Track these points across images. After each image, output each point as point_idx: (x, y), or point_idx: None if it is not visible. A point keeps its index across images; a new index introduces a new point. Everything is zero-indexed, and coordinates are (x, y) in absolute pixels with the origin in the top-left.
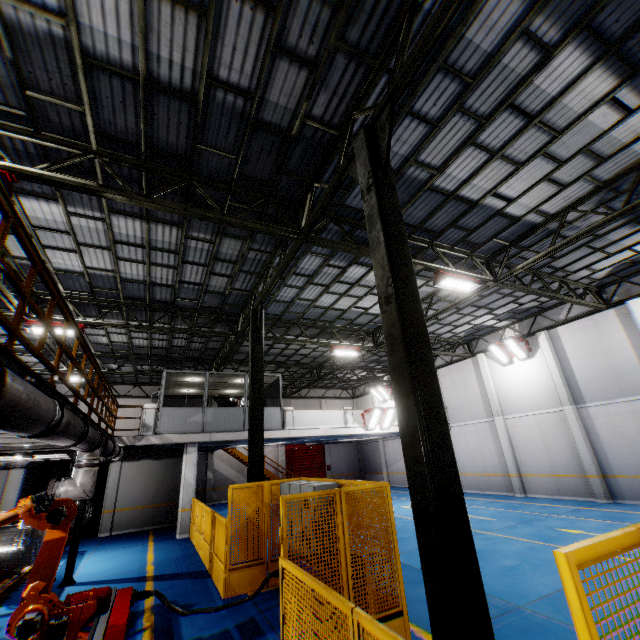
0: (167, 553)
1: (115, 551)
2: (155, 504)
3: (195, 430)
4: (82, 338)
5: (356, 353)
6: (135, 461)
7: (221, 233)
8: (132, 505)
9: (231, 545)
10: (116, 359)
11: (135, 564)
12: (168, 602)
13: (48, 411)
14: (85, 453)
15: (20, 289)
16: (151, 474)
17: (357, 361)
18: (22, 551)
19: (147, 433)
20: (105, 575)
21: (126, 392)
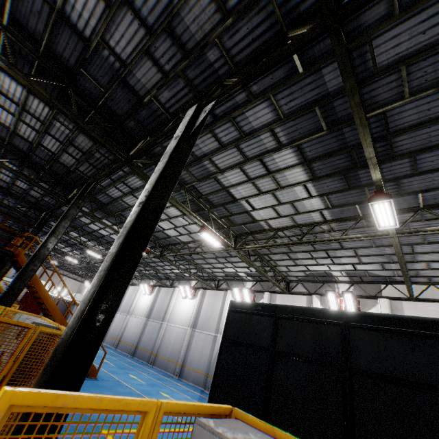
0: None
1: None
2: None
3: None
4: None
5: (59, 264)
6: None
7: (6, 218)
8: None
9: None
10: None
11: None
12: None
13: None
14: None
15: None
16: None
17: (77, 266)
18: None
19: None
20: None
21: None
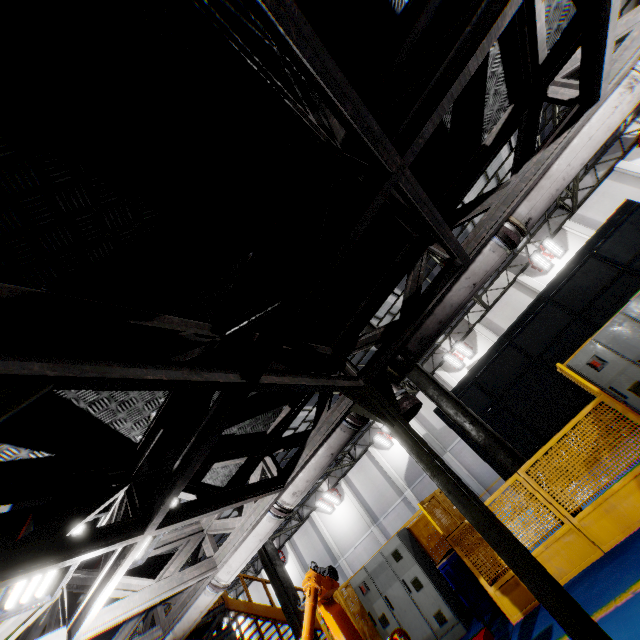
0: None
1: None
2: None
3: None
4: None
5: None
6: None
7: None
8: None
9: None
10: None
11: None
12: None
13: None
14: None
15: None
16: None
17: None
18: None
19: None
20: None
21: None
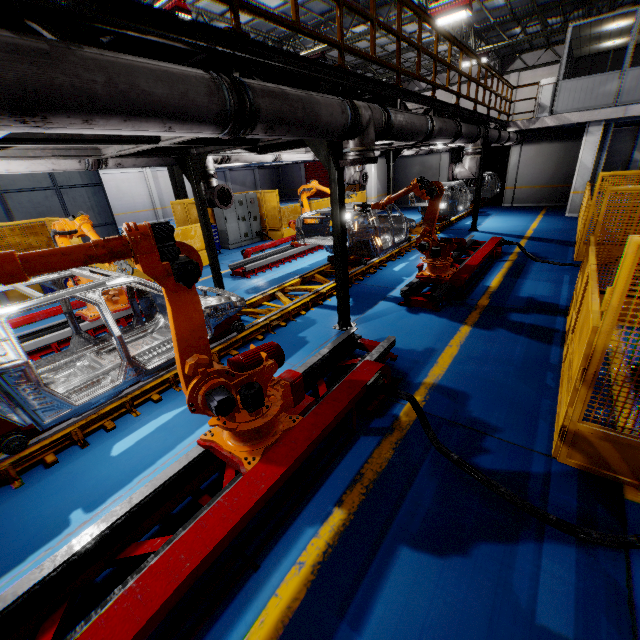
0: (549, 225)
1: (510, 217)
2: (552, 185)
3: (602, 105)
4: (454, 39)
5: None
6: (534, 144)
7: None
8: (530, 184)
9: (589, 225)
10: (518, 22)
11: (520, 228)
12: (525, 251)
13: (421, 127)
14: (469, 144)
15: (393, 35)
16: (550, 157)
17: None
18: (448, 208)
19: (542, 115)
20: (497, 230)
21: (534, 61)
